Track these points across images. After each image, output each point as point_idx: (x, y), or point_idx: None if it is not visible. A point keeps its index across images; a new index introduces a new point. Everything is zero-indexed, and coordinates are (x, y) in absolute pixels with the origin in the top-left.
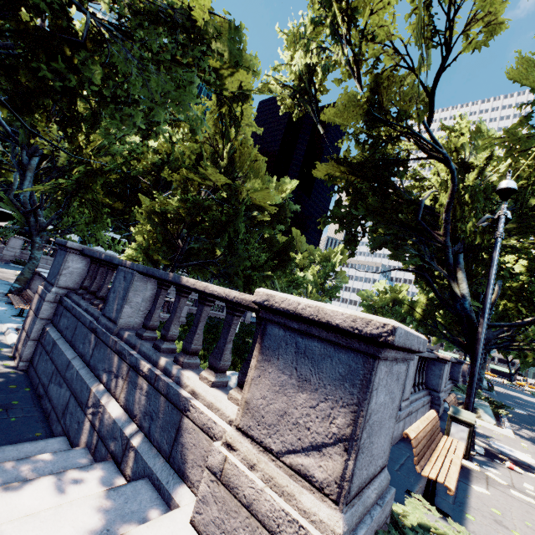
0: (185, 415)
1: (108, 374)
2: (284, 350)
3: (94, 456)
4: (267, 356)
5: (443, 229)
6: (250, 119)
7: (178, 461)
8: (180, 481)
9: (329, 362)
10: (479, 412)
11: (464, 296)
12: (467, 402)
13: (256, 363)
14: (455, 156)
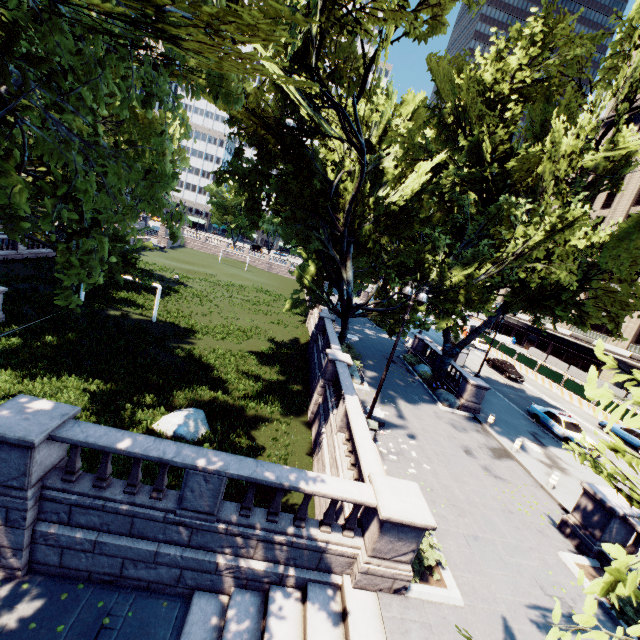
0: (324, 553)
1: (229, 548)
2: (392, 531)
3: (247, 588)
4: (384, 533)
5: (344, 219)
6: None
7: (324, 568)
8: (328, 574)
9: (411, 533)
10: (354, 378)
11: (349, 283)
12: (371, 411)
13: (378, 536)
14: (364, 131)
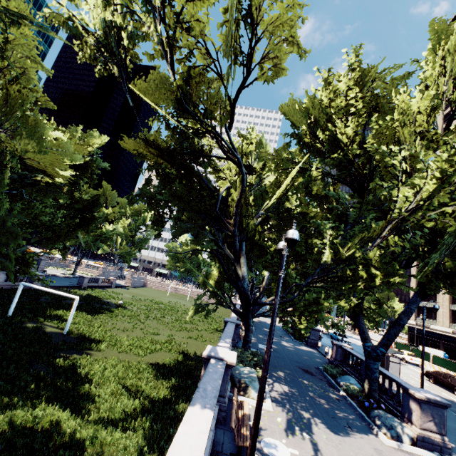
0: None
1: None
2: None
3: None
4: None
5: (233, 220)
6: (34, 52)
7: None
8: None
9: None
10: (251, 390)
11: (244, 278)
12: (252, 445)
13: None
14: (244, 159)
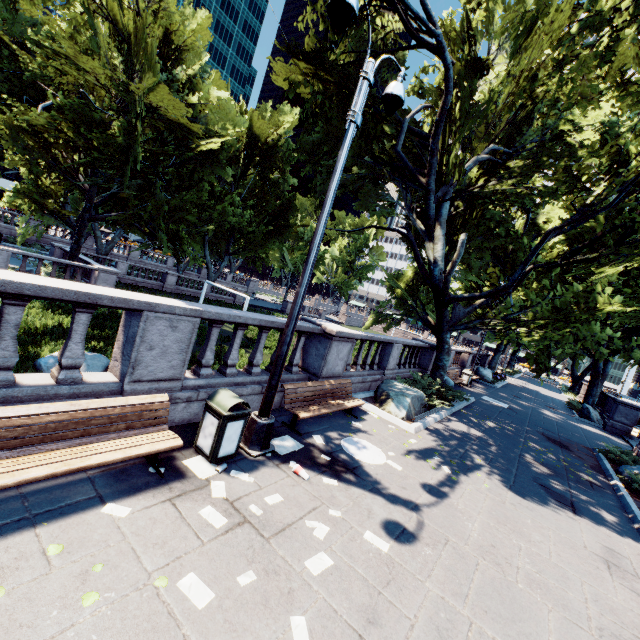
0: None
1: None
2: None
3: None
4: None
5: (428, 165)
6: None
7: None
8: None
9: None
10: (391, 403)
11: (436, 260)
12: (267, 386)
13: None
14: (468, 49)
